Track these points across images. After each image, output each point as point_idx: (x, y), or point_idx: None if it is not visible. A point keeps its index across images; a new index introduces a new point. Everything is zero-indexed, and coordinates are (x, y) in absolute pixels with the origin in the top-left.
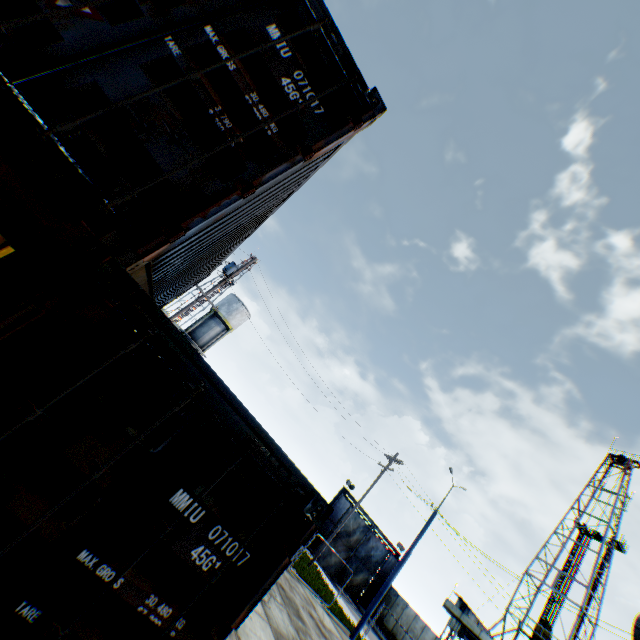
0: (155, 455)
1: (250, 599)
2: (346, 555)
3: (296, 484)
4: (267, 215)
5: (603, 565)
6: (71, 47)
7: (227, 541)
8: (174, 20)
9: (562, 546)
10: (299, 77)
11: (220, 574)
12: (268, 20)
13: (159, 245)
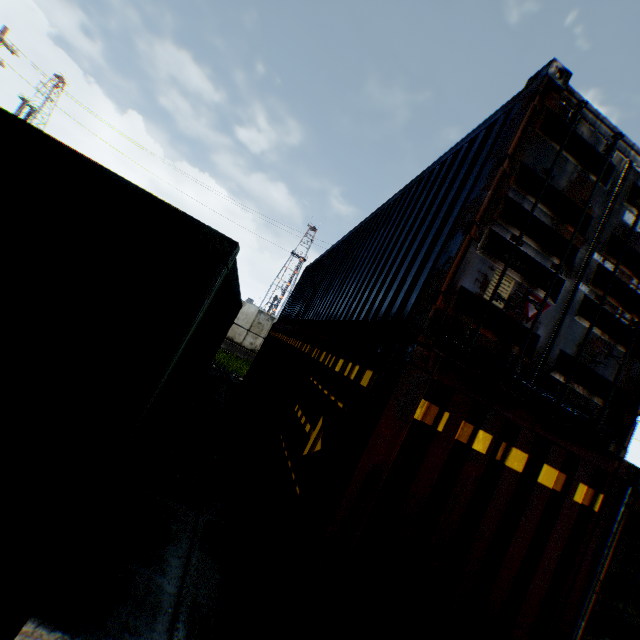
0: None
1: None
2: None
3: None
4: None
5: None
6: (543, 337)
7: None
8: (576, 267)
9: None
10: None
11: None
12: (620, 210)
13: (630, 434)
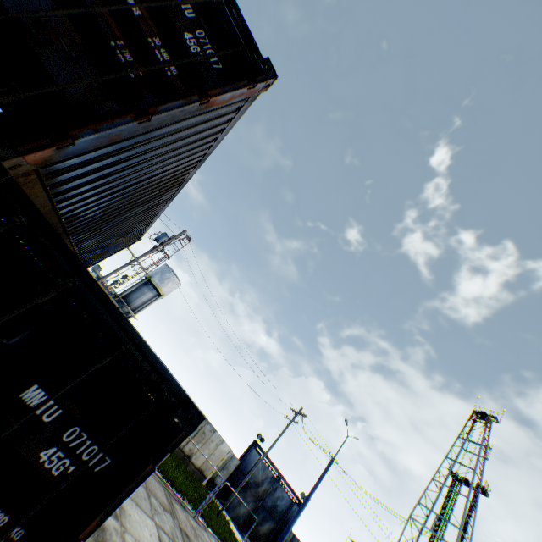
0: (9, 346)
1: (105, 508)
2: (254, 505)
3: (168, 391)
4: (186, 177)
5: (472, 508)
6: None
7: (85, 444)
8: None
9: (439, 492)
10: (201, 36)
11: (72, 479)
12: None
13: (44, 147)
